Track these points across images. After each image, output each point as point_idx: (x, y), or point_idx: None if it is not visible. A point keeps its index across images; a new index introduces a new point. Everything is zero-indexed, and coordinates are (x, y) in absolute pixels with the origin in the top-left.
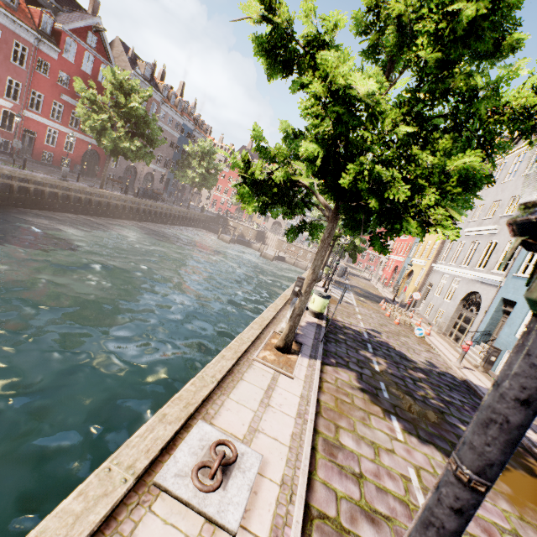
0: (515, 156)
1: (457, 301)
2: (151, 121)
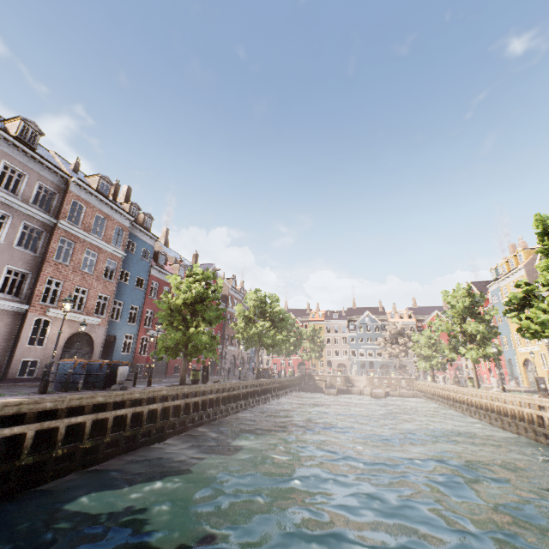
0: None
1: None
2: (285, 315)
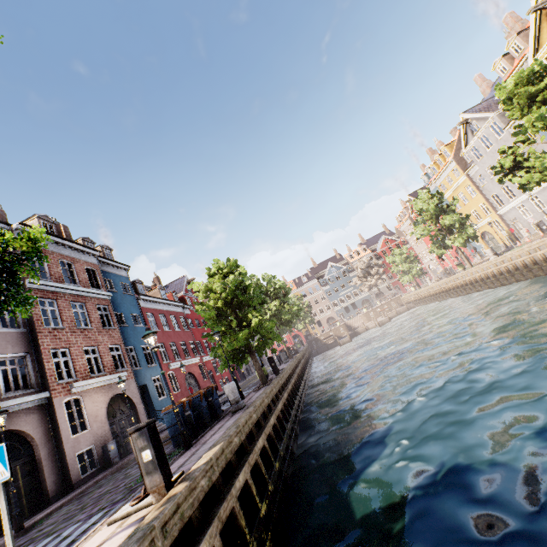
0: (477, 140)
1: None
2: (286, 288)
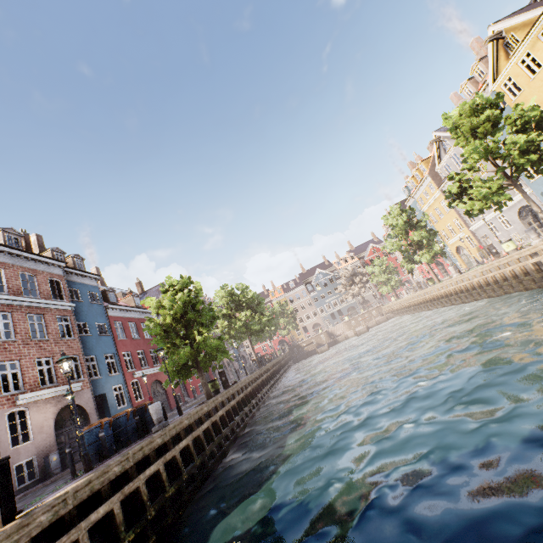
0: (449, 158)
1: (517, 221)
2: (259, 297)
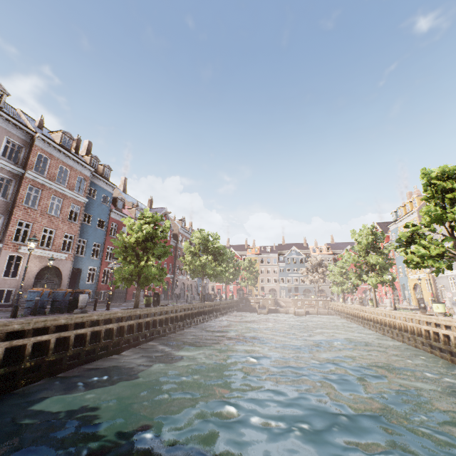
0: None
1: None
2: (224, 250)
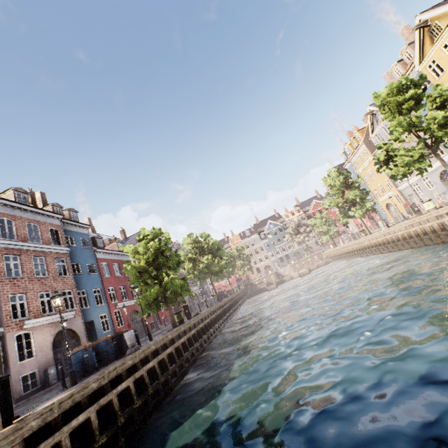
0: (381, 128)
1: (439, 182)
2: (219, 244)
